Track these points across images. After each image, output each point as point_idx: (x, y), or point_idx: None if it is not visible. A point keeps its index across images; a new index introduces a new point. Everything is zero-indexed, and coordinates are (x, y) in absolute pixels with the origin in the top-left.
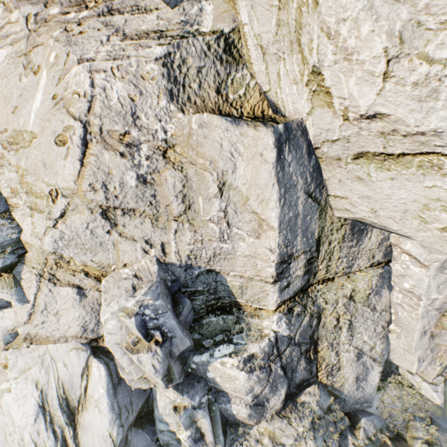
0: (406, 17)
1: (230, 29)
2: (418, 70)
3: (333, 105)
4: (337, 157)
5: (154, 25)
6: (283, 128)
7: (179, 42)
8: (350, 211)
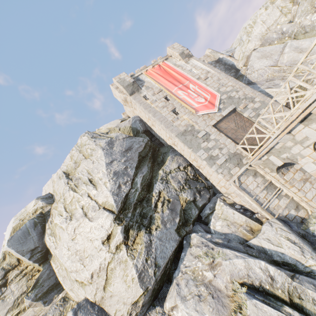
0: (78, 257)
1: (65, 294)
2: (87, 260)
3: (86, 283)
4: (102, 297)
5: (41, 315)
6: (77, 305)
7: (47, 312)
8: (122, 314)
